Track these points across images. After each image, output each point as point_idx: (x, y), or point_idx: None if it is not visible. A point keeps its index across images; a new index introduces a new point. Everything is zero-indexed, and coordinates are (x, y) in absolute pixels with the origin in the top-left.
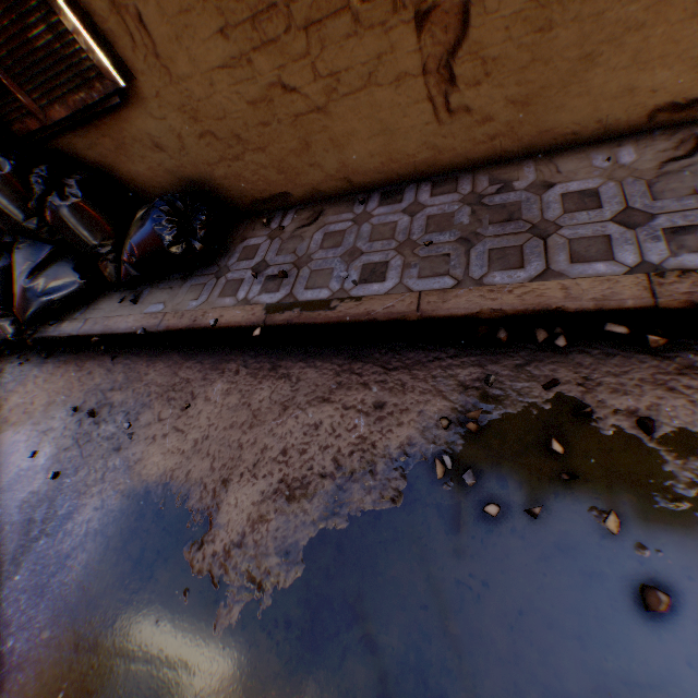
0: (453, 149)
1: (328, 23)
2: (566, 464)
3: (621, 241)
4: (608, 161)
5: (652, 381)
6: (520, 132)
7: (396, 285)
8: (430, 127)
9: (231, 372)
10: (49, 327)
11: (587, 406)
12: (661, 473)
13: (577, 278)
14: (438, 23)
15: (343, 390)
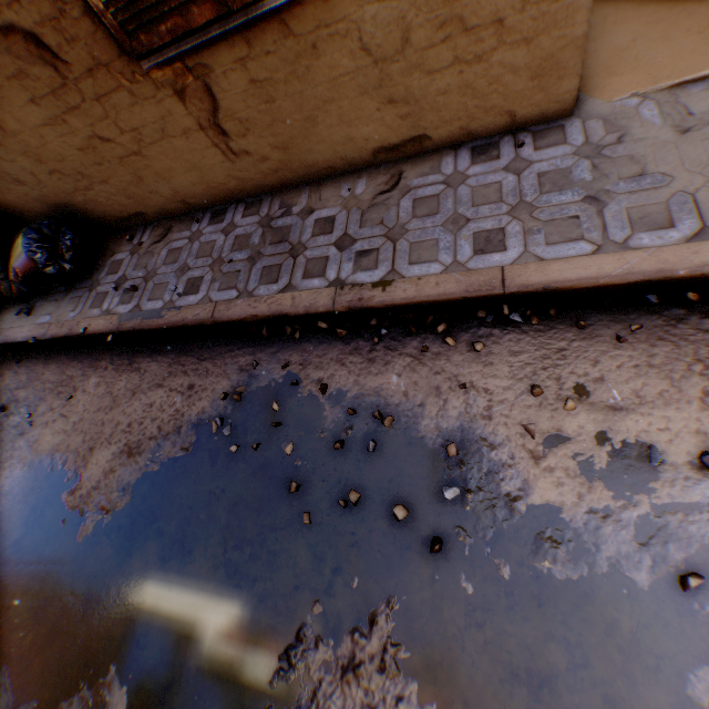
0: (252, 179)
1: (113, 96)
2: (280, 416)
3: (333, 261)
4: (349, 192)
5: (337, 359)
6: (293, 167)
7: (204, 297)
8: (226, 164)
9: (103, 369)
10: None
11: (300, 378)
12: (322, 417)
13: (302, 291)
14: (194, 97)
15: (171, 378)
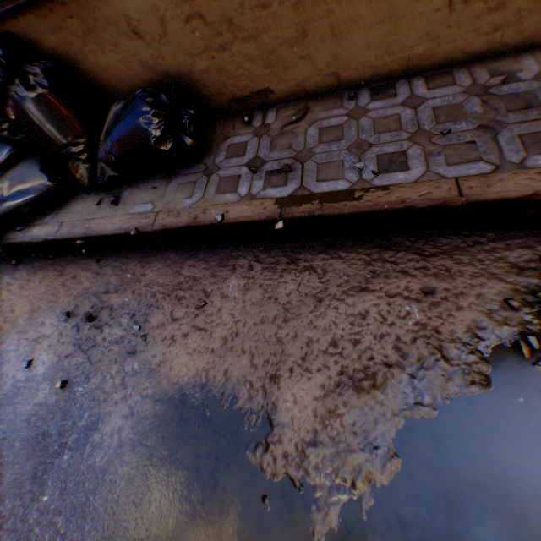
0: (452, 42)
1: None
2: None
3: None
4: None
5: None
6: (525, 23)
7: (424, 172)
8: (439, 14)
9: (244, 268)
10: (16, 233)
11: None
12: None
13: None
14: None
15: (380, 279)
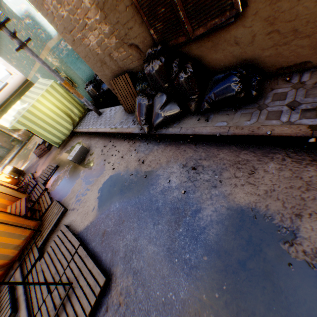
0: None
1: None
2: None
3: None
4: None
5: None
6: None
7: None
8: None
9: (278, 159)
10: (161, 130)
11: None
12: None
13: None
14: None
15: None
